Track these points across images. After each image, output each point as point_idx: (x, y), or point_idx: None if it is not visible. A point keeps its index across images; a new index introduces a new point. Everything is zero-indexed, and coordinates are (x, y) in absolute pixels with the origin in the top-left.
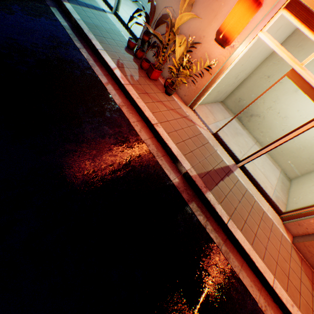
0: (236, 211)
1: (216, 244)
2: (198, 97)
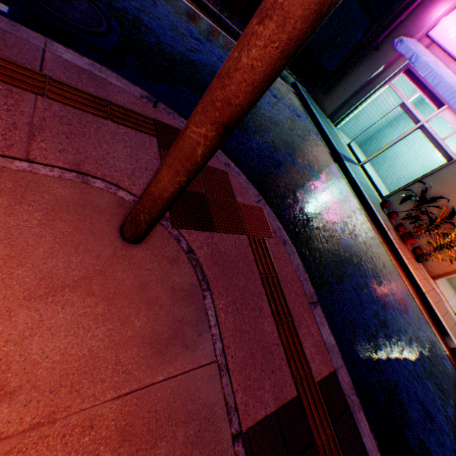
0: None
1: None
2: (446, 273)
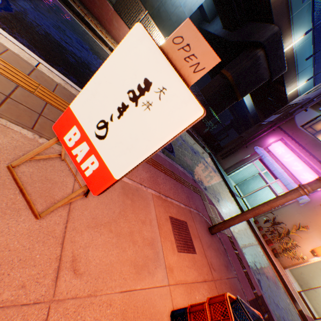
0: None
1: None
2: (290, 265)
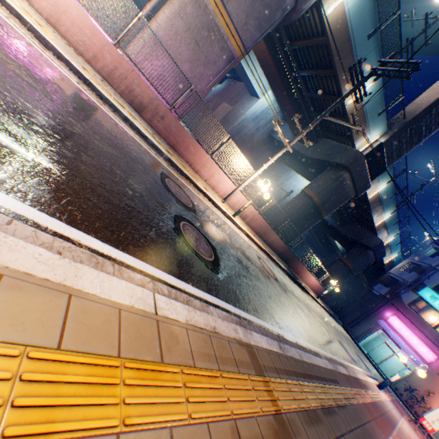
0: None
1: None
2: None
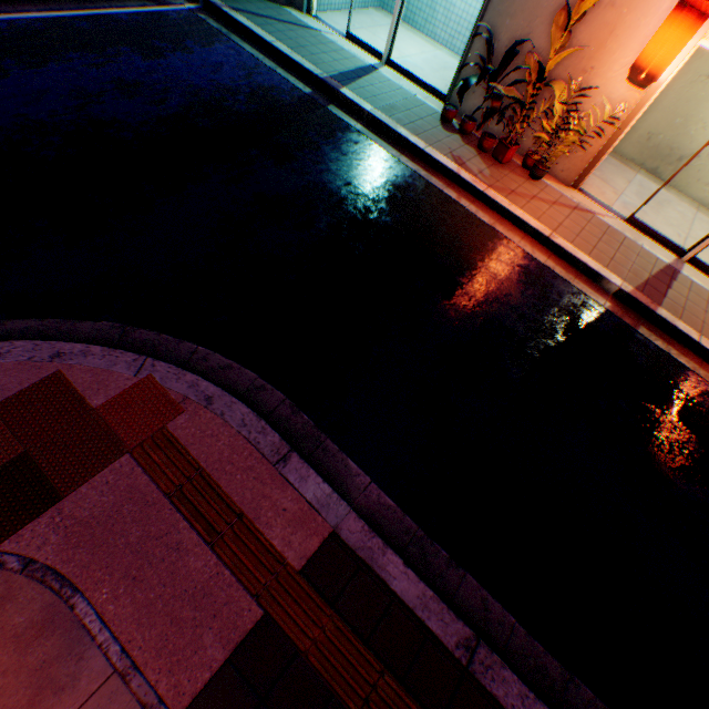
0: (704, 325)
1: (689, 369)
2: (588, 168)
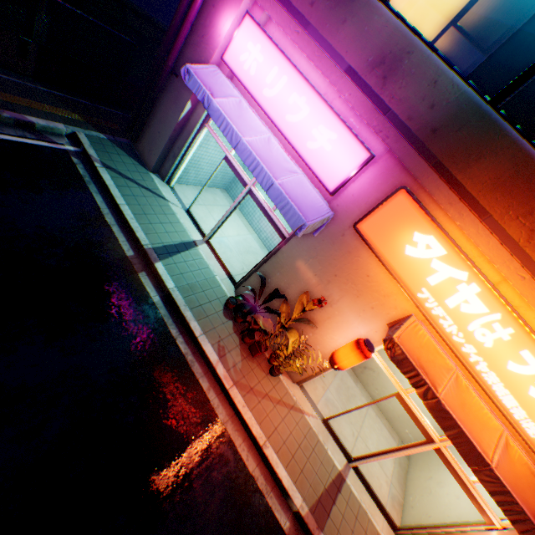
0: None
1: None
2: (307, 377)
